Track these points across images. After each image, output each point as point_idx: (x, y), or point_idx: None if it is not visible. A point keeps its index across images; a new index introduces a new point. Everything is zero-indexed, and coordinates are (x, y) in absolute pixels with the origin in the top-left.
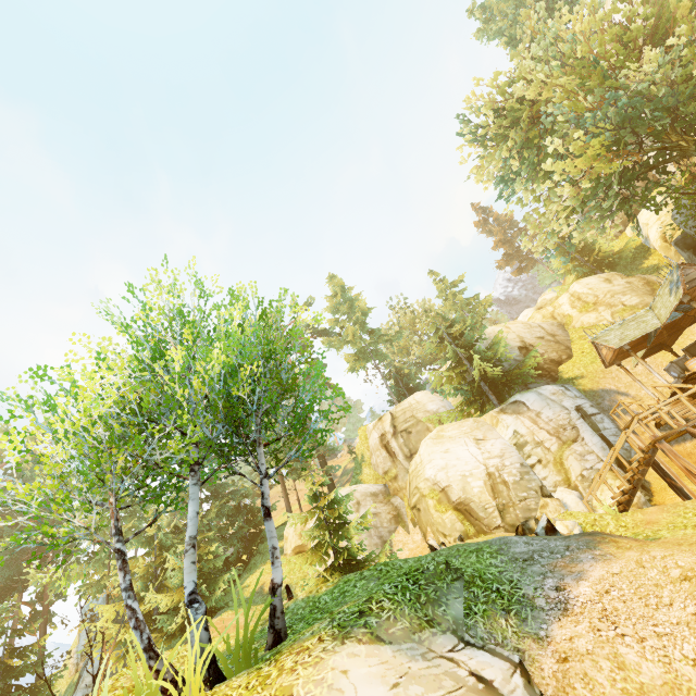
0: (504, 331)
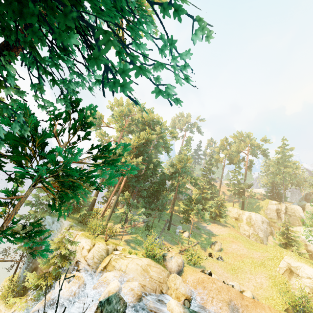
0: None
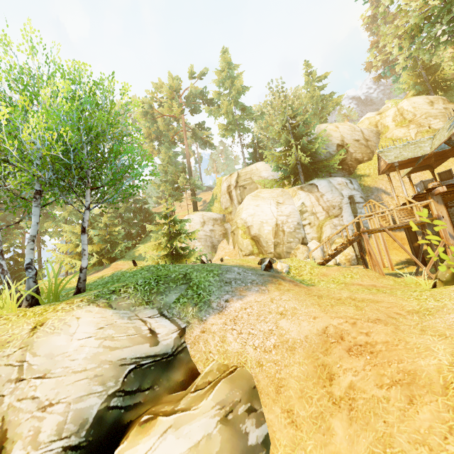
0: (333, 129)
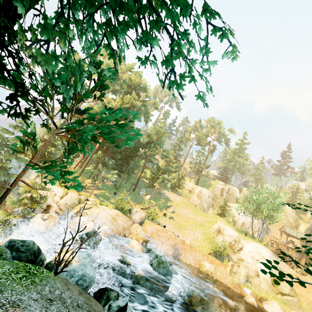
0: None
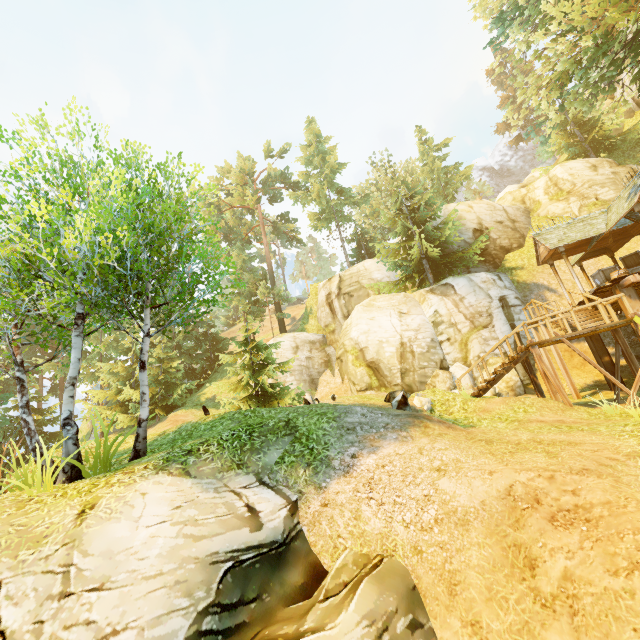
0: (465, 210)
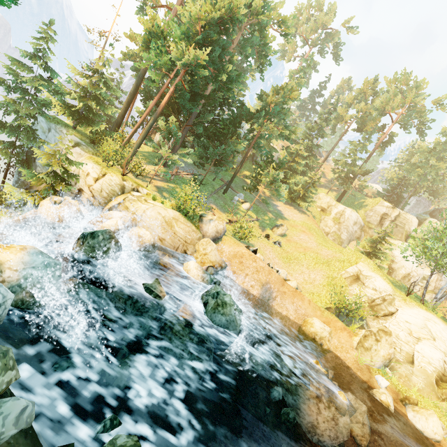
0: None
